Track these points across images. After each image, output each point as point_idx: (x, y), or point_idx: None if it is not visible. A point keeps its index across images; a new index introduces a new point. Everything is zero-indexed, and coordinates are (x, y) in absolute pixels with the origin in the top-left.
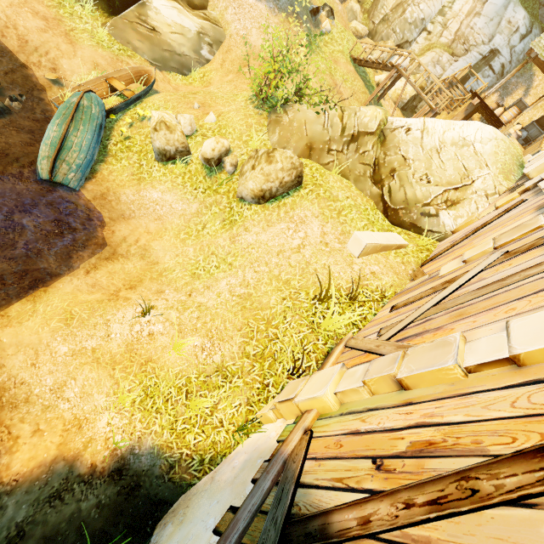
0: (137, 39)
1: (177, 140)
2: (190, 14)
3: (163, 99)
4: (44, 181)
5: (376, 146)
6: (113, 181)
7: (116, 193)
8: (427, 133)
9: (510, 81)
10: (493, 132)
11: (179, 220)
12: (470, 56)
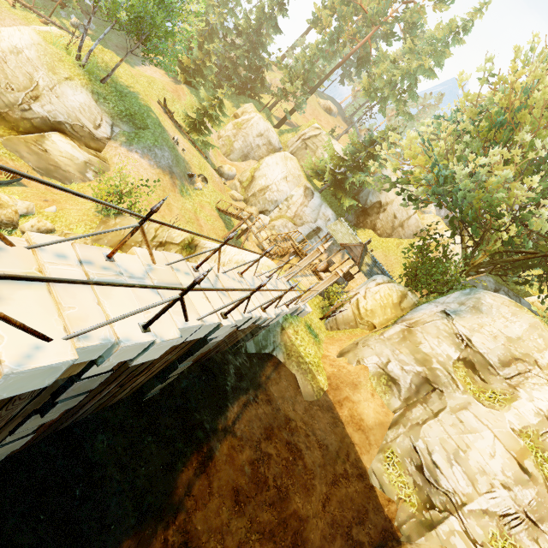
0: (27, 152)
1: (4, 214)
2: (82, 151)
3: (22, 190)
4: None
5: (179, 253)
6: None
7: None
8: (224, 253)
9: (333, 248)
10: (264, 260)
11: None
12: (305, 227)
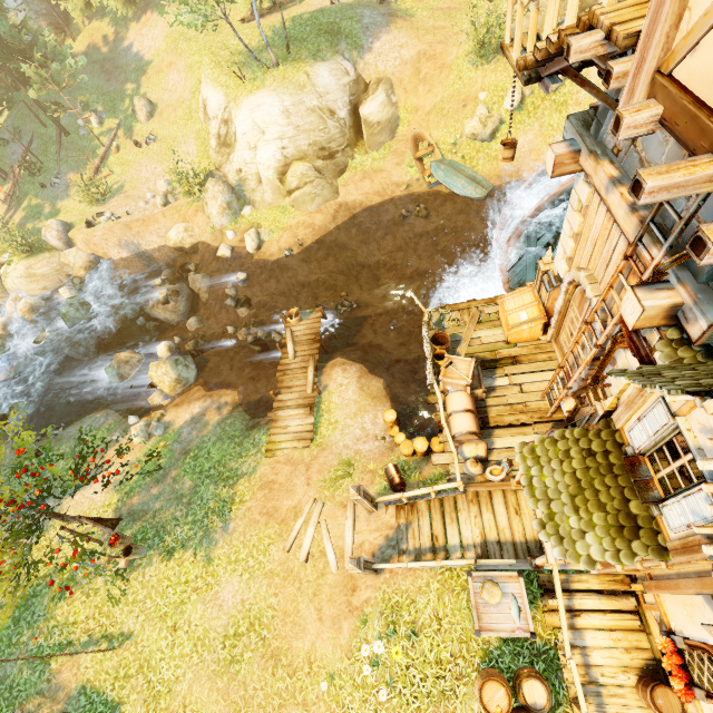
0: (379, 138)
1: (498, 116)
2: (376, 94)
3: (441, 129)
4: (484, 198)
5: None
6: (490, 173)
7: (502, 170)
8: None
9: None
10: None
11: (538, 140)
12: None
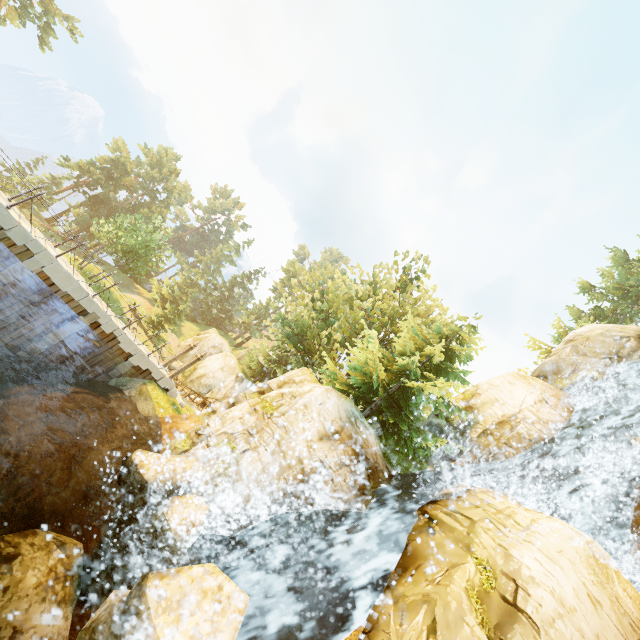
0: None
1: None
2: None
3: None
4: None
5: None
6: None
7: None
8: None
9: None
10: None
11: None
12: None
